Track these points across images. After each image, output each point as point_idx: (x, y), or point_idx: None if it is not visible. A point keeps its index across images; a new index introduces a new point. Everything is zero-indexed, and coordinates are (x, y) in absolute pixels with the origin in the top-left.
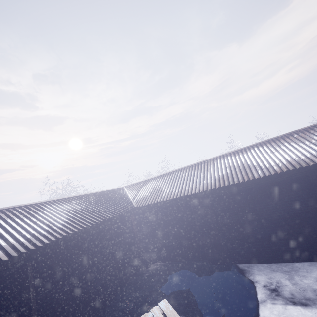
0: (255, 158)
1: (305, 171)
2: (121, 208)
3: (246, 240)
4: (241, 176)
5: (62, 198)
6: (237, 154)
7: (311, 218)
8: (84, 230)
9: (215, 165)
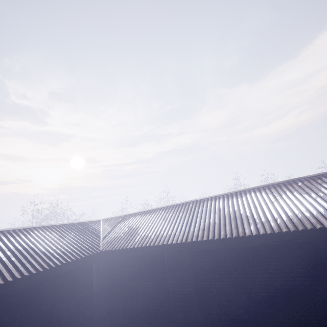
0: (250, 206)
1: (311, 234)
2: (80, 251)
3: (232, 321)
4: (230, 228)
5: (9, 230)
6: (230, 197)
7: (320, 303)
8: (7, 283)
9: (203, 208)
